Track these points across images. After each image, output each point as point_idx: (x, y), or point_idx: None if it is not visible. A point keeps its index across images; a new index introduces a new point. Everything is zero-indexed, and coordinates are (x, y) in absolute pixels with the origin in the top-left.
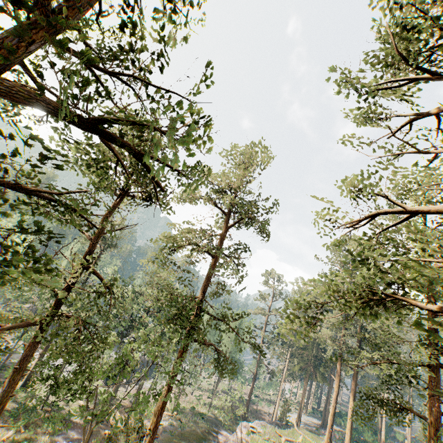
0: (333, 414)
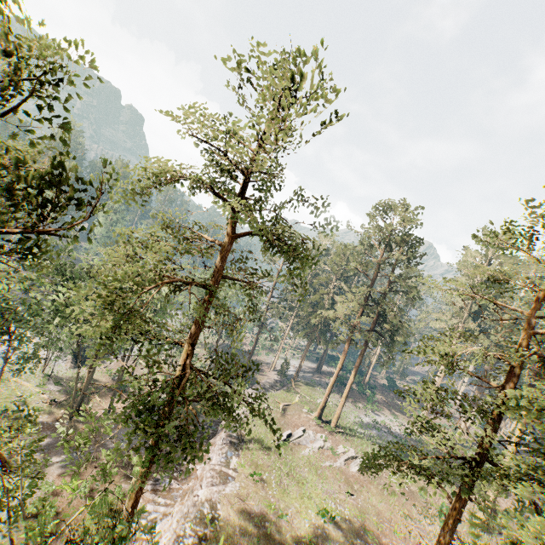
0: (332, 386)
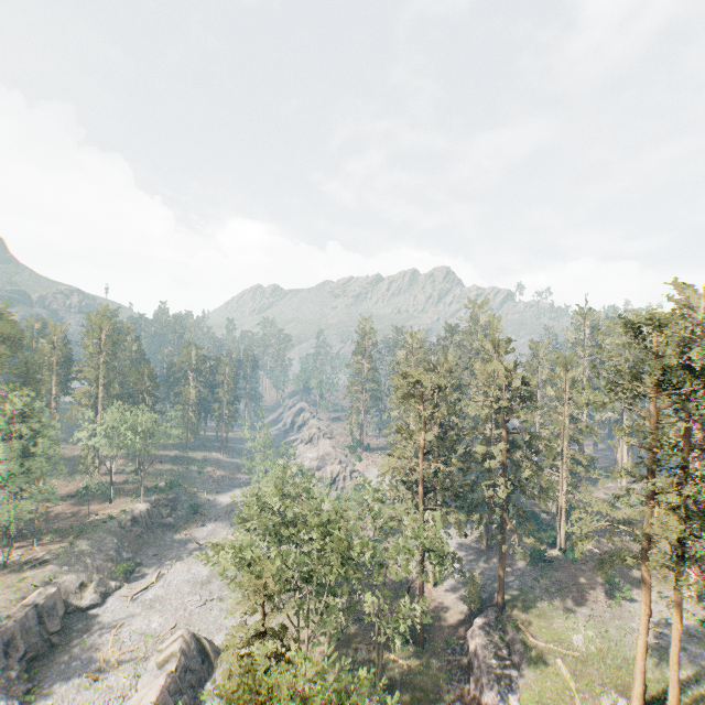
0: (646, 650)
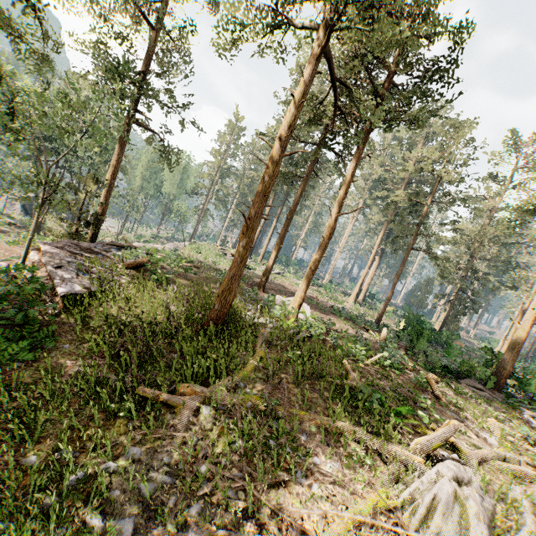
0: (259, 232)
